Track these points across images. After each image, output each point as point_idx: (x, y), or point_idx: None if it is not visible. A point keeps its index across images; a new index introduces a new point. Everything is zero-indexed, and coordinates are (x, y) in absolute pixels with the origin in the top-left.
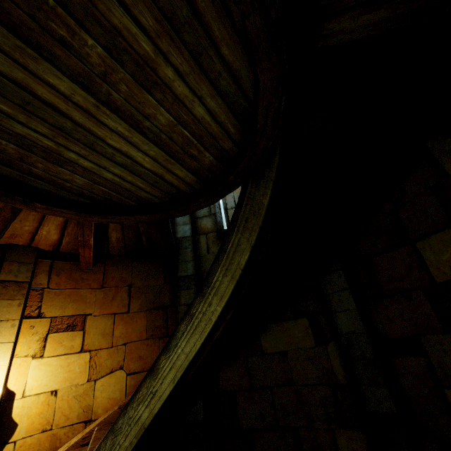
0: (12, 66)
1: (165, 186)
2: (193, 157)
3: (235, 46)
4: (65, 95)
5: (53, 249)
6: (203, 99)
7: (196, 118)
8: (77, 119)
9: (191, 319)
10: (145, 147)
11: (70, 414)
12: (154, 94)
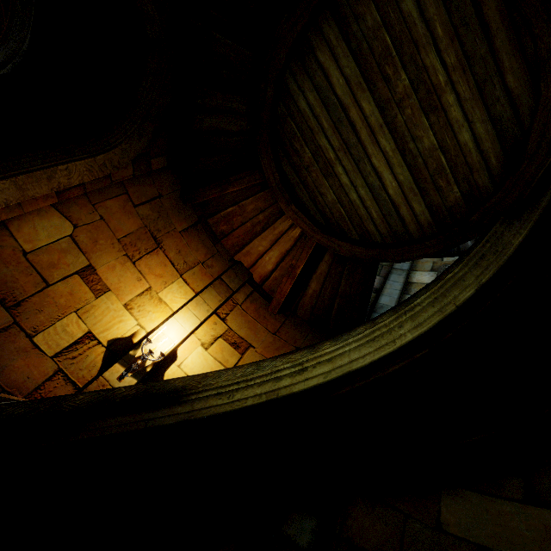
0: (348, 95)
1: (395, 222)
2: (438, 190)
3: (521, 74)
4: (366, 116)
5: (260, 282)
6: (472, 124)
7: (458, 144)
8: (361, 136)
9: (373, 326)
10: (398, 170)
11: None
12: (430, 118)
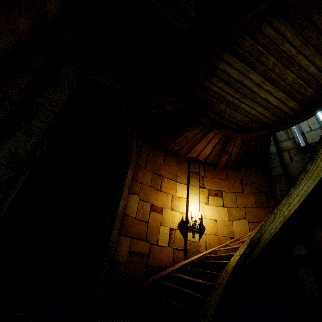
0: (241, 76)
1: (279, 113)
2: (301, 93)
3: None
4: (253, 81)
5: (204, 160)
6: (315, 63)
7: (308, 73)
8: (252, 89)
9: (306, 172)
10: (276, 94)
11: (224, 232)
12: (290, 69)
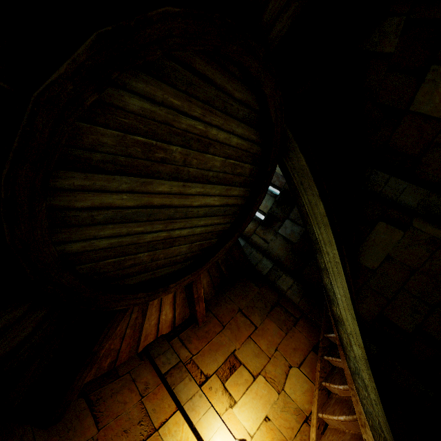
0: (141, 197)
1: (230, 210)
2: (239, 174)
3: (240, 88)
4: (168, 193)
5: (171, 328)
6: (234, 132)
7: (234, 147)
8: (175, 204)
9: (326, 271)
10: (213, 191)
11: (290, 425)
12: (210, 152)
